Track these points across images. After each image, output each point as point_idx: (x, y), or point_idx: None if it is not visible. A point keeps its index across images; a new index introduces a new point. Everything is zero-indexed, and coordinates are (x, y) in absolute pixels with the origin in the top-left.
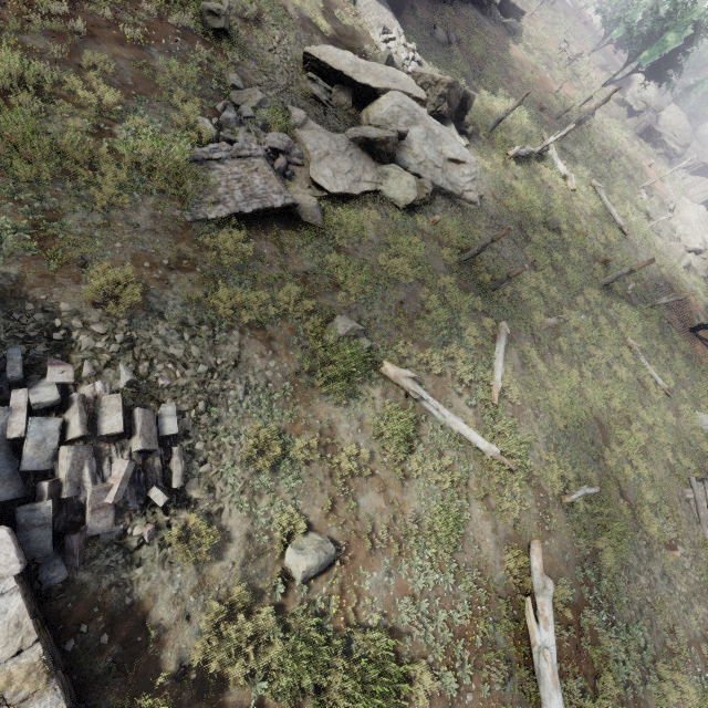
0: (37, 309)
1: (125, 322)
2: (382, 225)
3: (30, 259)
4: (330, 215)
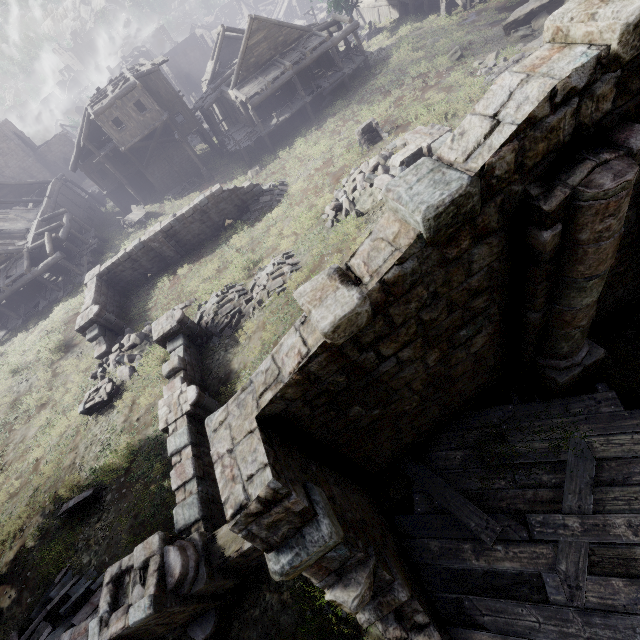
0: None
1: None
2: None
3: None
4: None
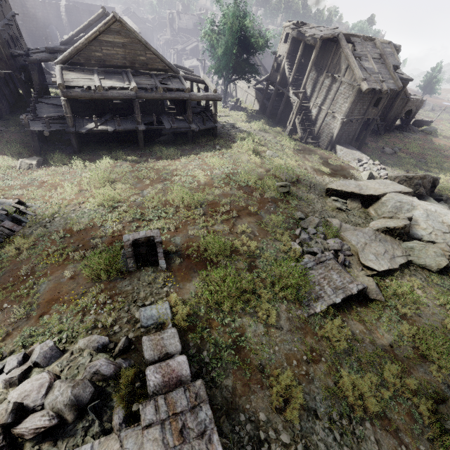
0: (245, 418)
1: (298, 427)
2: (426, 288)
3: (235, 370)
4: (383, 287)
